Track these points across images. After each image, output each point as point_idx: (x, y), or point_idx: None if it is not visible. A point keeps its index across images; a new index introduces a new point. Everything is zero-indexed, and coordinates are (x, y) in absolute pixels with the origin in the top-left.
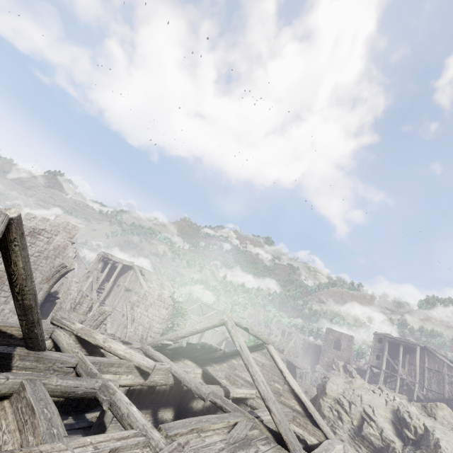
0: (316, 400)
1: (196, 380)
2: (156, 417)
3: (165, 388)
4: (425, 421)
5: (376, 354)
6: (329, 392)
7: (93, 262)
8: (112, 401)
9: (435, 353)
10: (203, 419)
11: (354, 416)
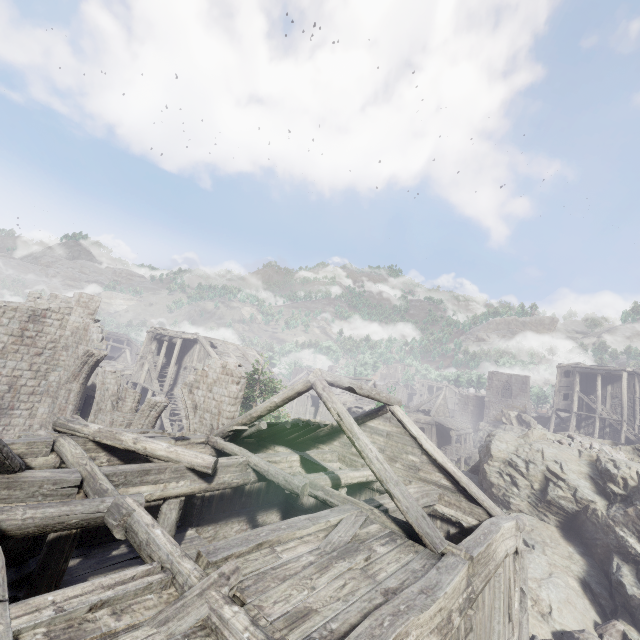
0: (479, 467)
1: (293, 470)
2: (255, 524)
3: (260, 487)
4: (638, 469)
5: (562, 394)
6: (496, 453)
7: (144, 344)
8: (128, 526)
9: None
10: (282, 525)
11: (535, 478)
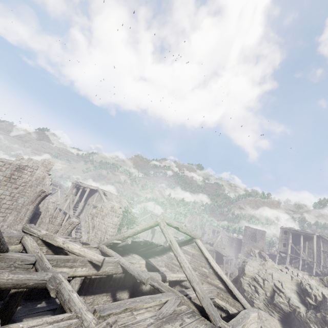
0: (238, 279)
1: (141, 269)
2: (115, 298)
3: (121, 276)
4: (322, 291)
5: (283, 243)
6: (247, 272)
7: (69, 189)
8: (58, 290)
9: None
10: (137, 300)
11: (267, 289)
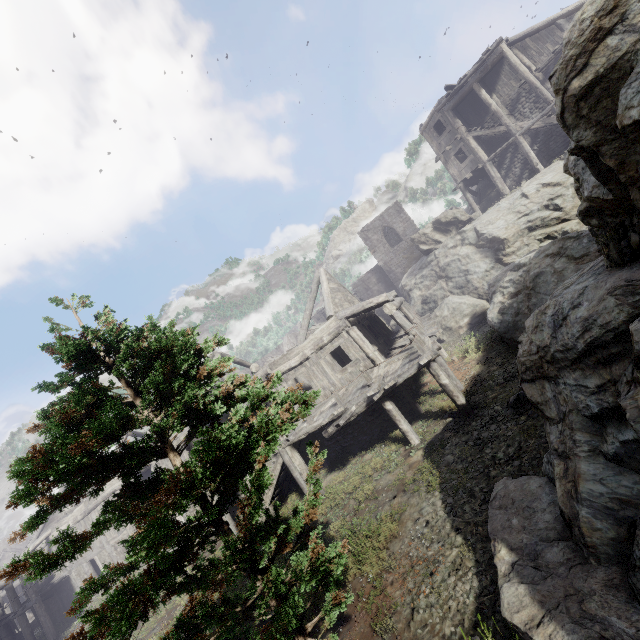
0: None
1: None
2: None
3: None
4: None
5: (455, 157)
6: None
7: None
8: None
9: (531, 28)
10: None
11: None
